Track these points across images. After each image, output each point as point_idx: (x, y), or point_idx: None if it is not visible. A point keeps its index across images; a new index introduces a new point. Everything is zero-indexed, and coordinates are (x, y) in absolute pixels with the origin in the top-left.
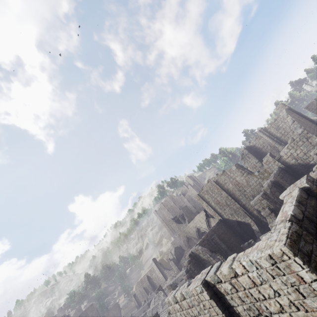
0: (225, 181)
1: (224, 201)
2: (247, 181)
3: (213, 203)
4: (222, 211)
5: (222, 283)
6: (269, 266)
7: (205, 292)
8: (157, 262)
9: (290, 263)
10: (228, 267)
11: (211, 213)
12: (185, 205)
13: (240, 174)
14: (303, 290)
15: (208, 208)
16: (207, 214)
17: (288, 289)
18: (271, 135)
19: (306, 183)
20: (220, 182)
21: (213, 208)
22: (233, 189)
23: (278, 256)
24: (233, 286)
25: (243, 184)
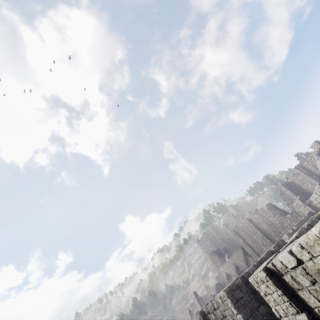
0: (258, 219)
1: (260, 241)
2: (281, 222)
3: (249, 241)
4: (260, 250)
5: (210, 314)
6: (221, 302)
7: (201, 319)
8: (198, 297)
9: (227, 302)
10: (210, 302)
11: (248, 251)
12: (228, 237)
13: (272, 215)
14: (235, 319)
15: (245, 246)
16: (245, 252)
17: (230, 318)
18: (309, 173)
19: (273, 248)
20: (254, 220)
21: (250, 247)
22: (267, 229)
23: (222, 297)
24: (215, 316)
25: (277, 226)
